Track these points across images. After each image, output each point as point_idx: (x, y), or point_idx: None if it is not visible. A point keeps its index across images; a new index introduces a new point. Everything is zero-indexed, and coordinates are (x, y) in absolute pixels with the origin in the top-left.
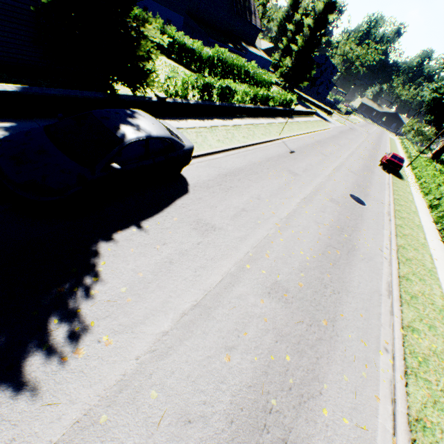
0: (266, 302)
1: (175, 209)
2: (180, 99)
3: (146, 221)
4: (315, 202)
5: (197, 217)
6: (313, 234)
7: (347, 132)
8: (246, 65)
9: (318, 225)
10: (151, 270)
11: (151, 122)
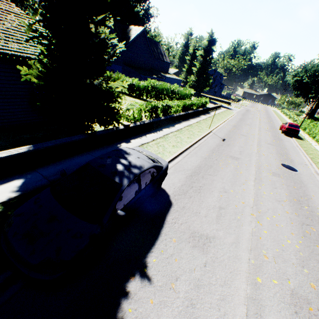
0: None
1: (169, 227)
2: (138, 122)
3: (151, 253)
4: (264, 180)
5: (190, 230)
6: (283, 214)
7: (246, 113)
8: (171, 87)
9: (280, 203)
10: None
11: (136, 156)
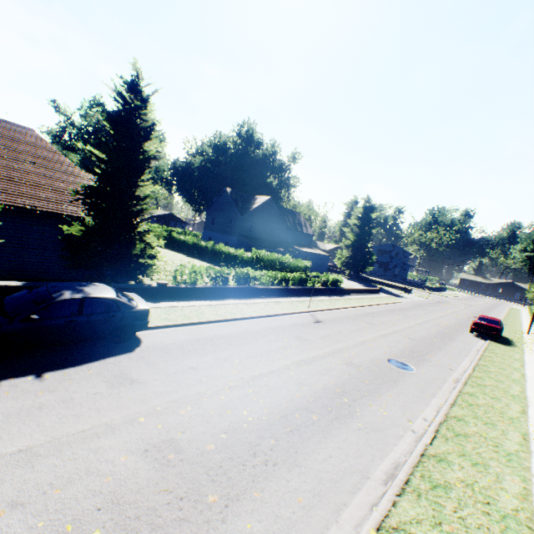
0: (131, 460)
1: (99, 364)
2: (184, 284)
3: (53, 372)
4: (316, 364)
5: (120, 371)
6: (285, 394)
7: (429, 304)
8: (281, 258)
9: (303, 386)
10: (7, 412)
11: (101, 288)
